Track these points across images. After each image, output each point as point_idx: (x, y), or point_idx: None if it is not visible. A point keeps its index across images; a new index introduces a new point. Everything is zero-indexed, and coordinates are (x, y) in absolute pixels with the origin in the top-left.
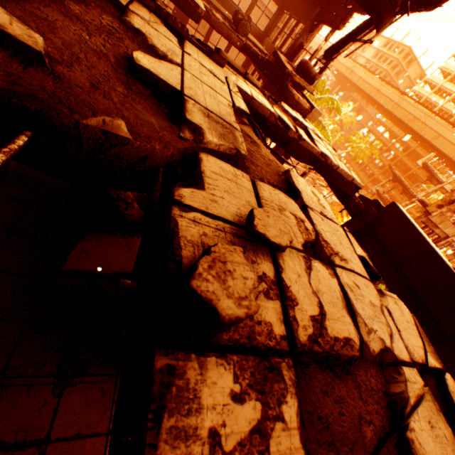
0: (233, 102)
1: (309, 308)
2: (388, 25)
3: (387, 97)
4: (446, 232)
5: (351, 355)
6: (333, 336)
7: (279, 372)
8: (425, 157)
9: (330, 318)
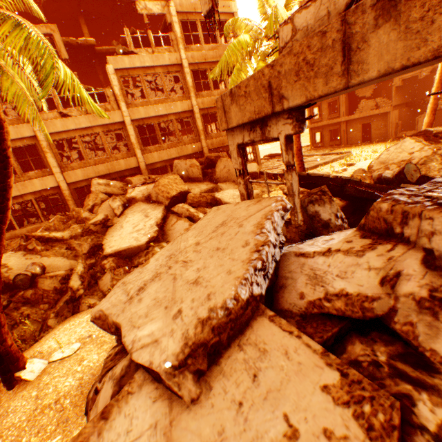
0: None
1: None
2: None
3: None
4: None
5: None
6: None
7: None
8: None
9: None
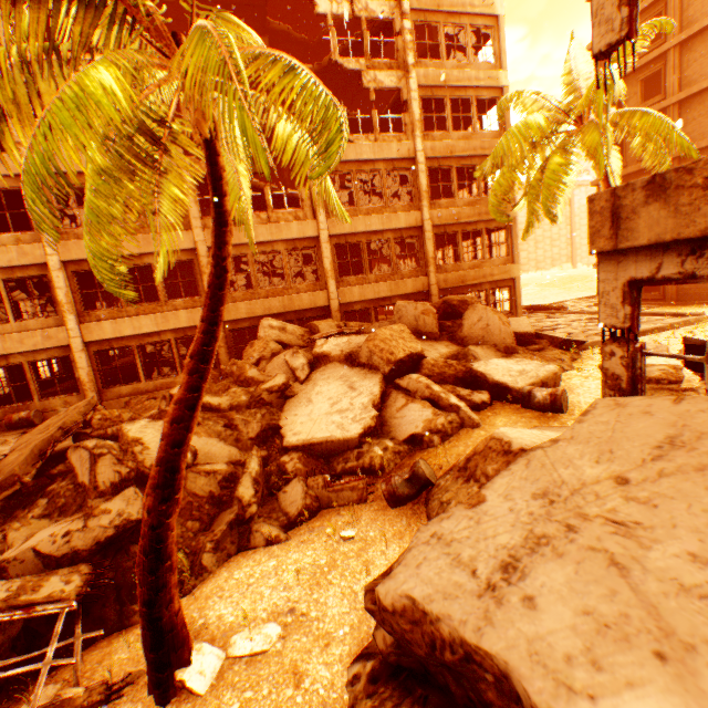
0: None
1: None
2: None
3: None
4: None
5: None
6: None
7: None
8: None
9: None
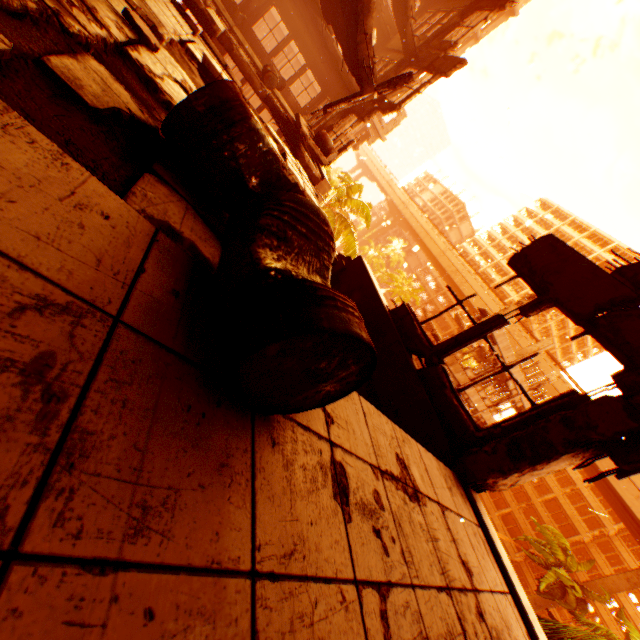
0: (187, 44)
1: (150, 67)
2: (368, 94)
3: (435, 243)
4: (458, 379)
5: (170, 103)
6: (160, 84)
7: (101, 27)
8: (459, 310)
9: (166, 86)
